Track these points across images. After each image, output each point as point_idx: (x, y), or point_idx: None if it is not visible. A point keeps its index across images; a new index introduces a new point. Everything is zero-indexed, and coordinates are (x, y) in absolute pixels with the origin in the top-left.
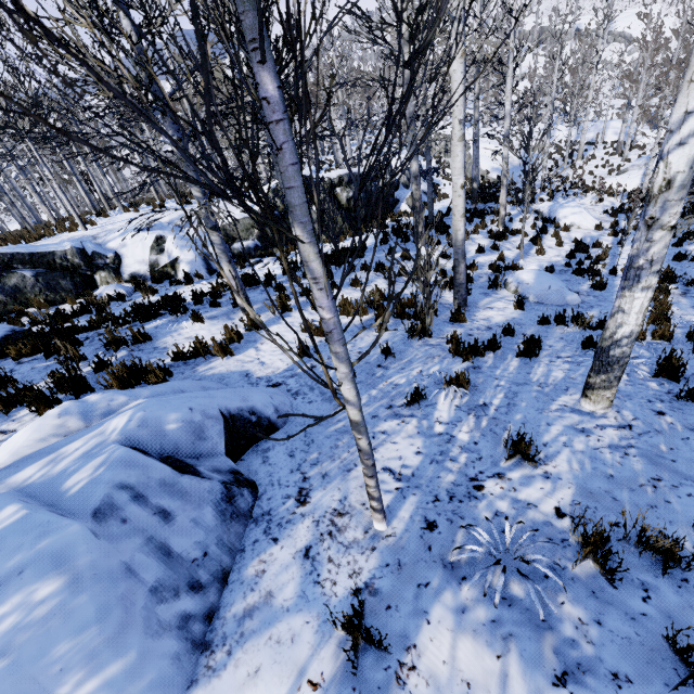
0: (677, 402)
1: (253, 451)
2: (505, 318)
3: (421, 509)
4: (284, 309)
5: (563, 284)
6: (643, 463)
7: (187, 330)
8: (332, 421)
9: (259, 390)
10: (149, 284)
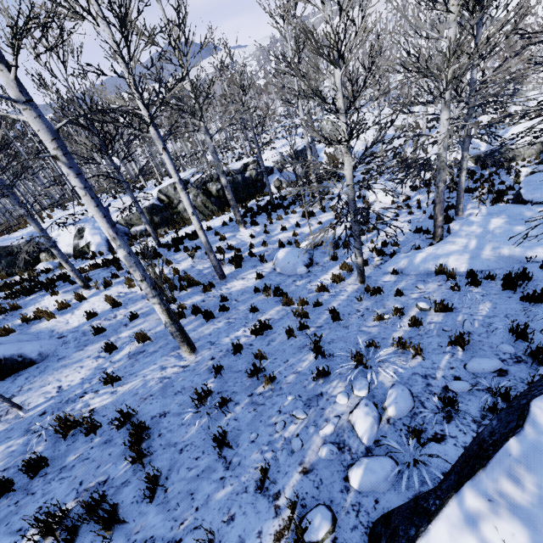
0: (232, 352)
1: (13, 376)
2: (242, 287)
3: (49, 406)
4: (108, 285)
5: (301, 259)
6: (160, 387)
7: (46, 301)
8: (66, 359)
9: (37, 343)
10: (72, 259)
